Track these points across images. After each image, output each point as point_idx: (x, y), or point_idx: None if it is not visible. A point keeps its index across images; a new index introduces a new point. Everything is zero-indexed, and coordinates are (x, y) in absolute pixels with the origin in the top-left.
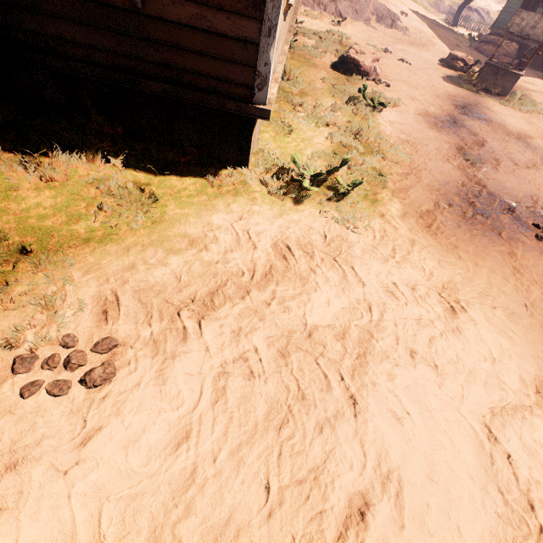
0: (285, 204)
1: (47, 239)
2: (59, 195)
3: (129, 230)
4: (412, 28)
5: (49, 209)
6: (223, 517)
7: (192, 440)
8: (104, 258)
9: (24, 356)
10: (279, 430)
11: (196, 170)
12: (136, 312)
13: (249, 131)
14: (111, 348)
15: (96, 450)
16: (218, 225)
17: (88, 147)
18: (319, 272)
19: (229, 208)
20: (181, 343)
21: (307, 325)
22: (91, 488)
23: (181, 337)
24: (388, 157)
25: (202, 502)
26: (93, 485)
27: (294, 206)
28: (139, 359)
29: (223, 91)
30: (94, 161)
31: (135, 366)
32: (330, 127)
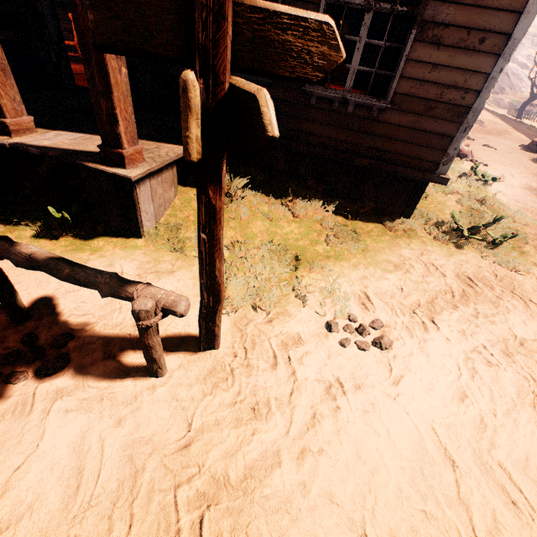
0: (450, 248)
1: (305, 253)
2: (301, 227)
3: (349, 254)
4: (487, 121)
5: (297, 235)
6: (521, 456)
7: (471, 397)
8: (343, 270)
9: (333, 321)
10: (534, 407)
11: (372, 219)
12: (382, 307)
13: (420, 193)
14: (381, 327)
15: (406, 389)
16: (408, 257)
17: (310, 198)
18: (505, 299)
19: (409, 246)
20: (425, 332)
21: (516, 336)
22: (415, 412)
23: (423, 328)
24: (515, 220)
25: (501, 441)
26: (417, 411)
27: (457, 250)
28: (403, 337)
29: (413, 165)
30: (315, 207)
31: (403, 341)
32: (454, 195)
